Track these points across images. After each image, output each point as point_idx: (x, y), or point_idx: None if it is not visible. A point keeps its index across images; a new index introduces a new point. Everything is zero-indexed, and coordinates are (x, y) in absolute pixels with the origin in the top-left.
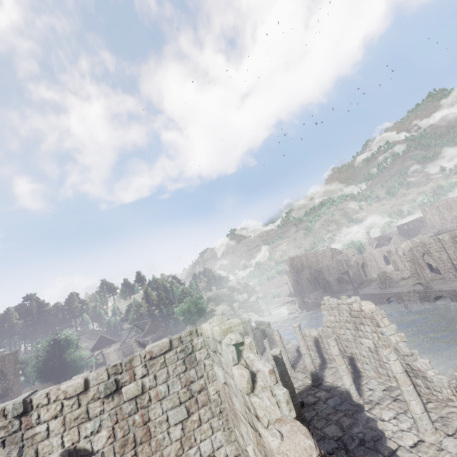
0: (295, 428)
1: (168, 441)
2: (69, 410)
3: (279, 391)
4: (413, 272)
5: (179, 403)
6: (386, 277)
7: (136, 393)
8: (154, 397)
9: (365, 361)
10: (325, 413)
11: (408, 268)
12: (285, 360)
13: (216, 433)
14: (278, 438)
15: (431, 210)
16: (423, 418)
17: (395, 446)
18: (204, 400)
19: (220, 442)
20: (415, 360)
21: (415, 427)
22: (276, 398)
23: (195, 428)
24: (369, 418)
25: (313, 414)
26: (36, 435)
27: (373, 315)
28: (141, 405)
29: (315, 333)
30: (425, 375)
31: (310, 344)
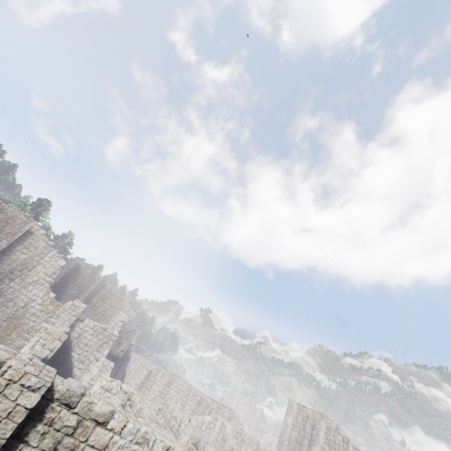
0: None
1: None
2: None
3: None
4: None
5: None
6: None
7: None
8: None
9: None
10: None
11: None
12: None
13: None
14: None
15: None
16: None
17: None
18: None
19: None
20: None
21: None
22: None
23: None
24: None
25: None
26: None
27: None
28: None
29: None
30: None
31: None
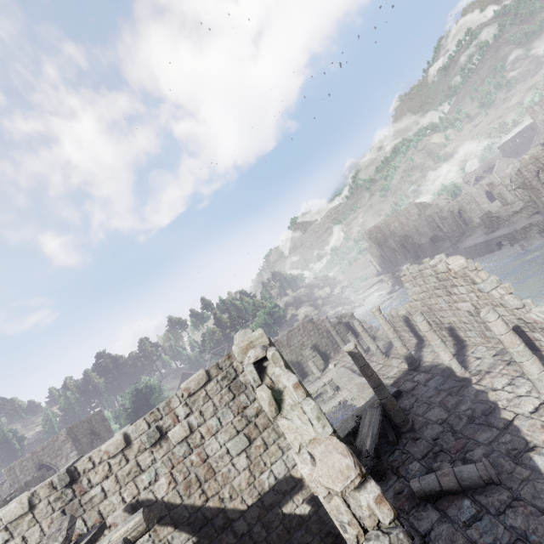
0: (330, 448)
1: (235, 472)
2: (118, 467)
3: (306, 407)
4: (527, 200)
5: (236, 432)
6: (492, 218)
7: (184, 435)
8: (206, 433)
9: (468, 328)
10: (426, 397)
11: (520, 198)
12: (375, 350)
13: (286, 453)
14: (309, 464)
15: (543, 107)
16: (543, 377)
17: (511, 416)
18: (264, 422)
19: (294, 460)
20: (529, 311)
21: (536, 389)
22: (307, 415)
23: (261, 453)
24: (478, 391)
25: (412, 401)
26: (93, 498)
27: (465, 271)
28: (194, 445)
29: (403, 312)
30: (543, 326)
31: (400, 325)
